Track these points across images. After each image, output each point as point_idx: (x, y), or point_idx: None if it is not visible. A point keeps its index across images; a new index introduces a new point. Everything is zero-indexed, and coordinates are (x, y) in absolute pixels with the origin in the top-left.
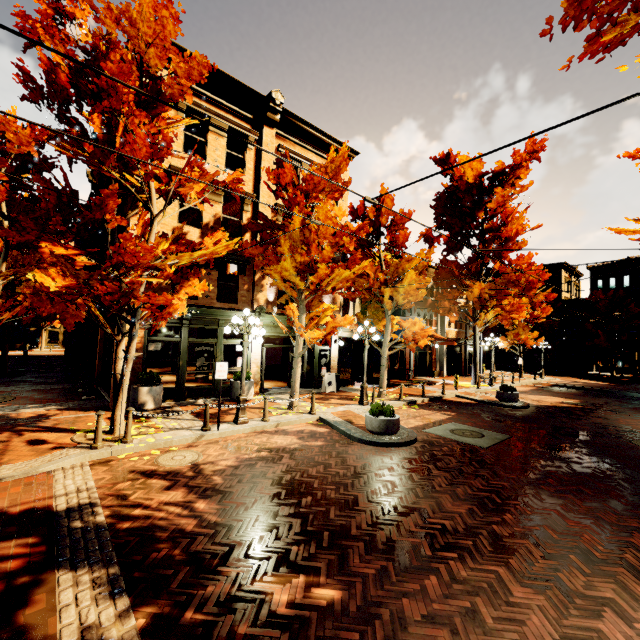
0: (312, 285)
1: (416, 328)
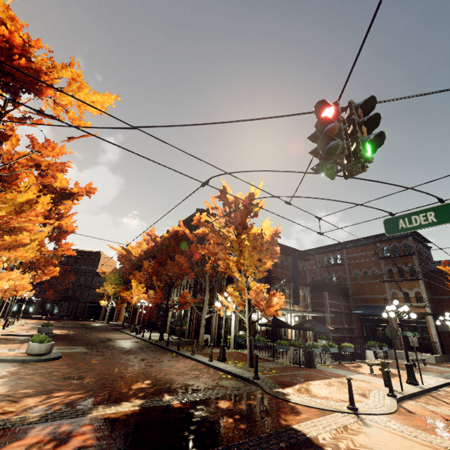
0: (2, 242)
1: (22, 282)
